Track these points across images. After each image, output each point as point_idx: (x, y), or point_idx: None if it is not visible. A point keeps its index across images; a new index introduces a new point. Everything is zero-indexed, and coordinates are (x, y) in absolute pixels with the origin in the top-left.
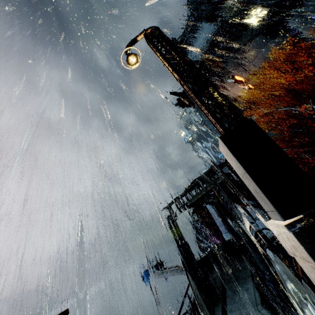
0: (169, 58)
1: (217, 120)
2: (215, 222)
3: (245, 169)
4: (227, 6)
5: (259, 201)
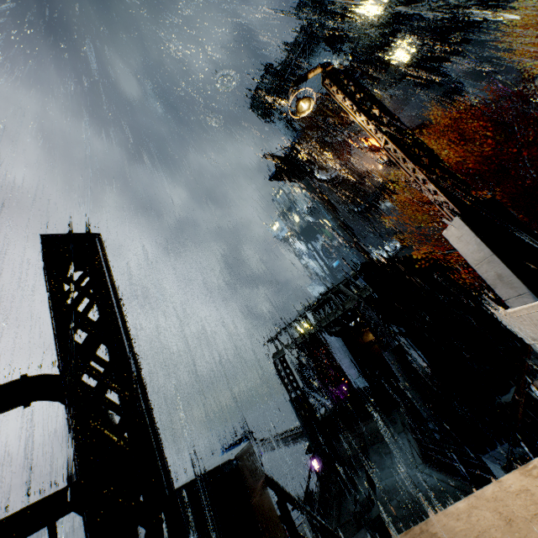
0: (369, 112)
1: (448, 197)
2: (336, 365)
3: (492, 250)
4: (361, 26)
5: (495, 290)
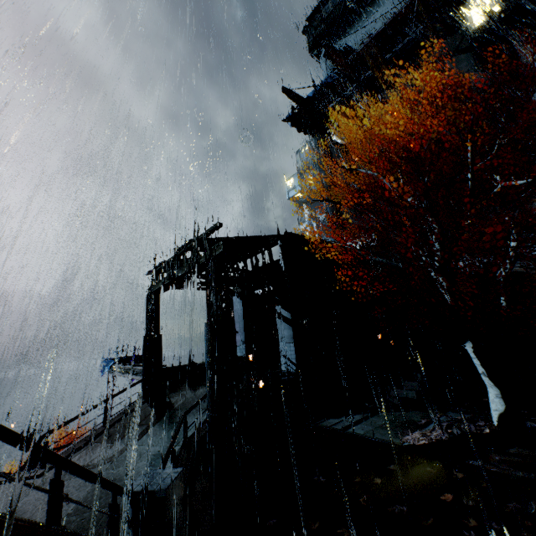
0: None
1: None
2: None
3: None
4: None
5: None
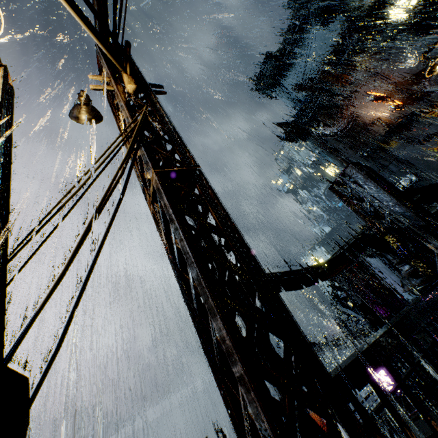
0: None
1: None
2: (372, 285)
3: None
4: None
5: None
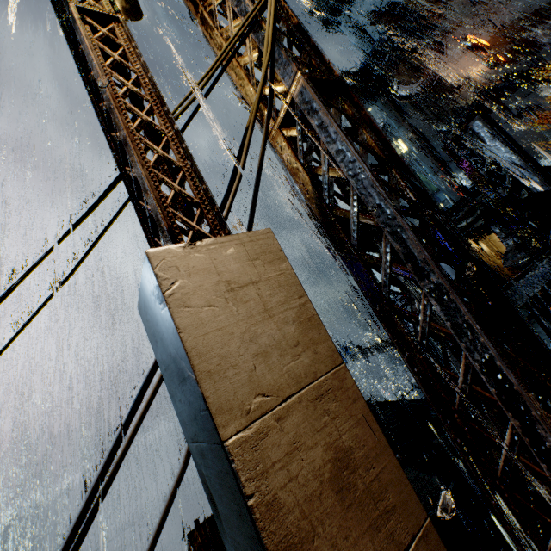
0: None
1: None
2: None
3: None
4: None
5: None
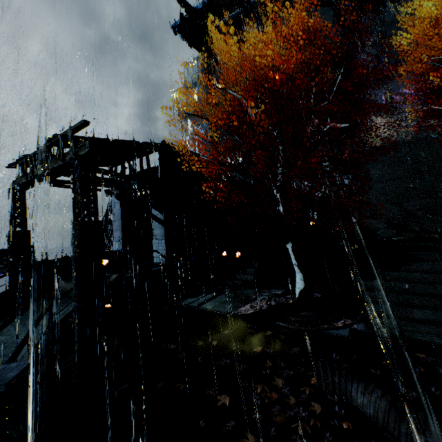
0: None
1: None
2: None
3: None
4: None
5: None
